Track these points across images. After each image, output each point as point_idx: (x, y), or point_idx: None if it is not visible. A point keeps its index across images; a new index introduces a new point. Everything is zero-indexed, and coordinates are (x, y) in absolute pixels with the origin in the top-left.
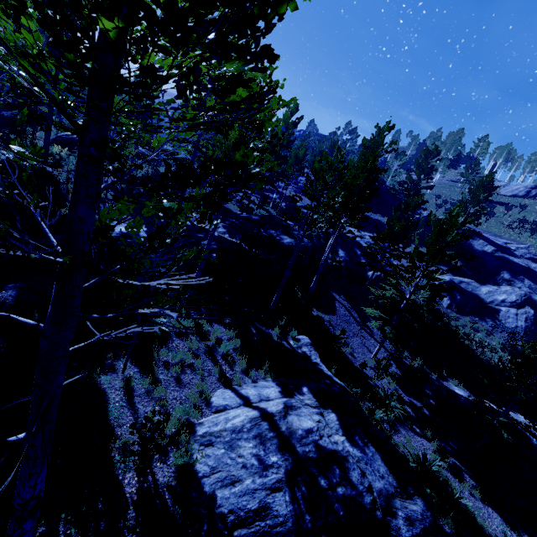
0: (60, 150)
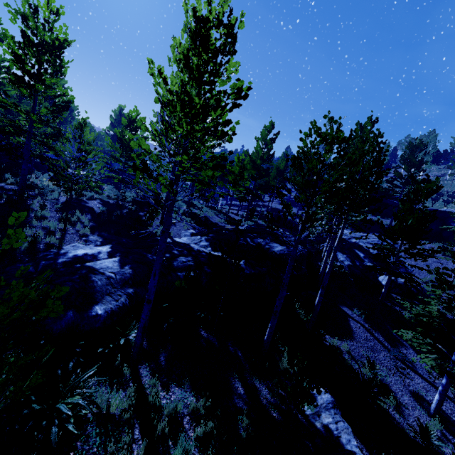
0: (48, 182)
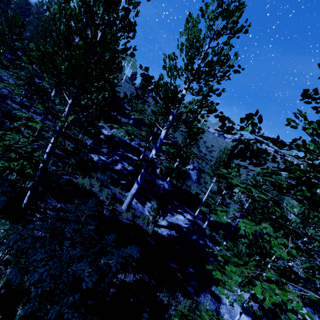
0: None
